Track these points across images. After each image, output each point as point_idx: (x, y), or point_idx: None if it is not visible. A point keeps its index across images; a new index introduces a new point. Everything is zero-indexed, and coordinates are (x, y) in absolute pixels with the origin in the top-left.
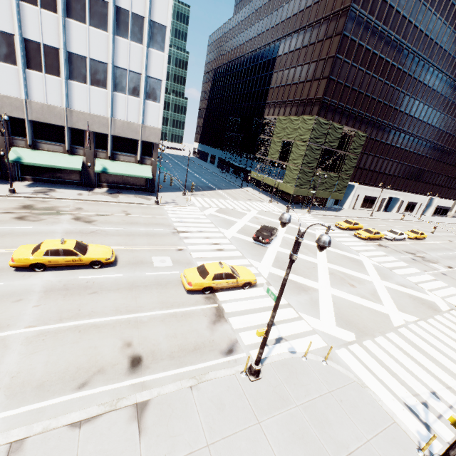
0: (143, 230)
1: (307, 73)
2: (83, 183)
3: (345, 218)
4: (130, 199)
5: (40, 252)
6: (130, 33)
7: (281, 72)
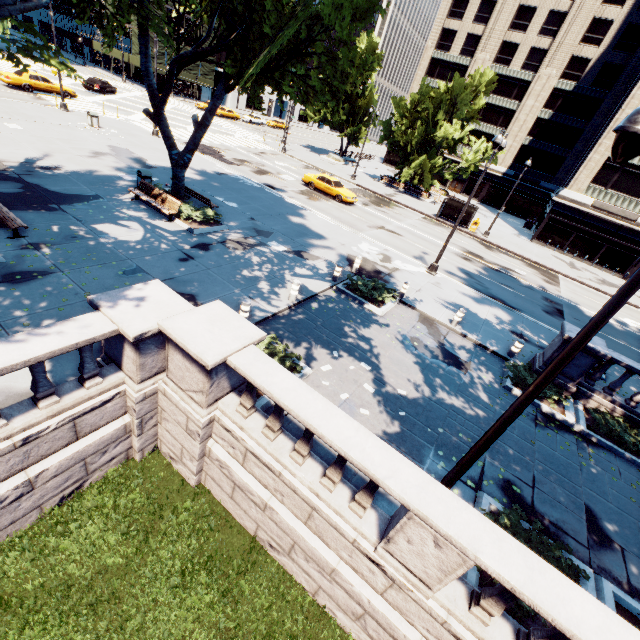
0: None
1: None
2: None
3: None
4: None
5: None
6: None
7: None
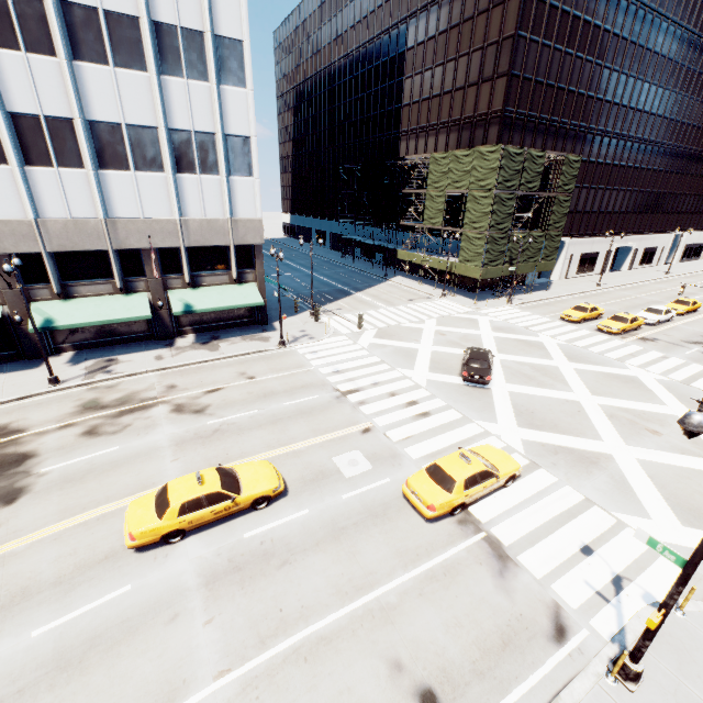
0: (290, 405)
1: (467, 71)
2: (154, 335)
3: (564, 299)
4: (238, 346)
5: (173, 511)
6: (185, 66)
7: (417, 76)
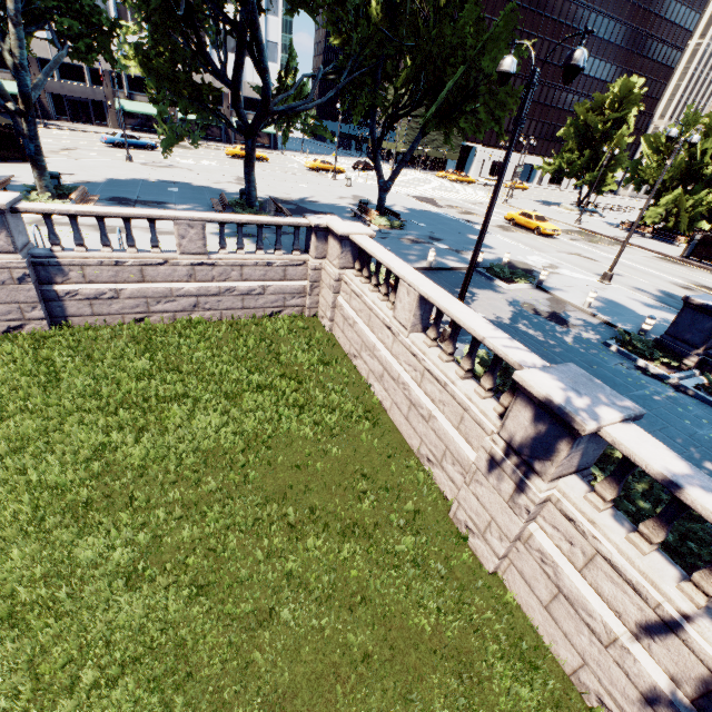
0: (278, 160)
1: None
2: (223, 140)
3: None
4: (261, 150)
5: (238, 149)
6: None
7: None
